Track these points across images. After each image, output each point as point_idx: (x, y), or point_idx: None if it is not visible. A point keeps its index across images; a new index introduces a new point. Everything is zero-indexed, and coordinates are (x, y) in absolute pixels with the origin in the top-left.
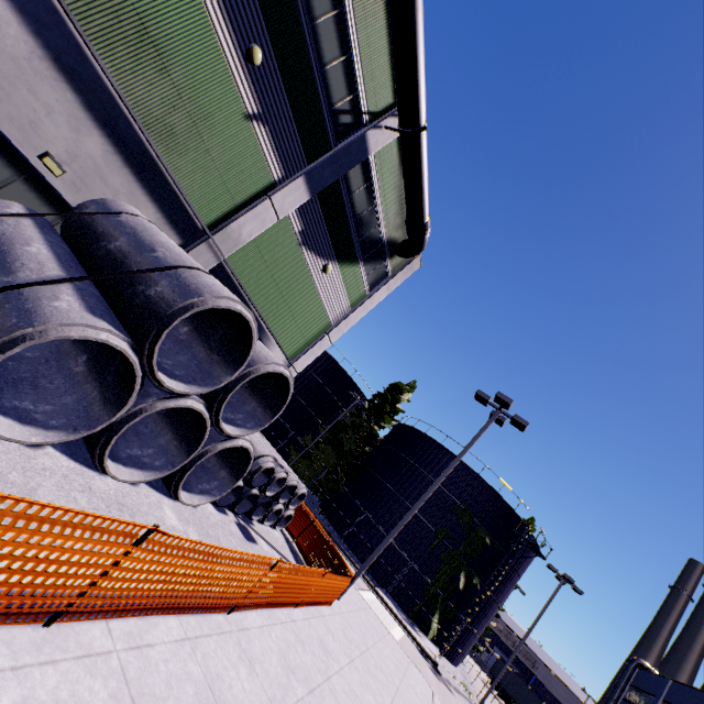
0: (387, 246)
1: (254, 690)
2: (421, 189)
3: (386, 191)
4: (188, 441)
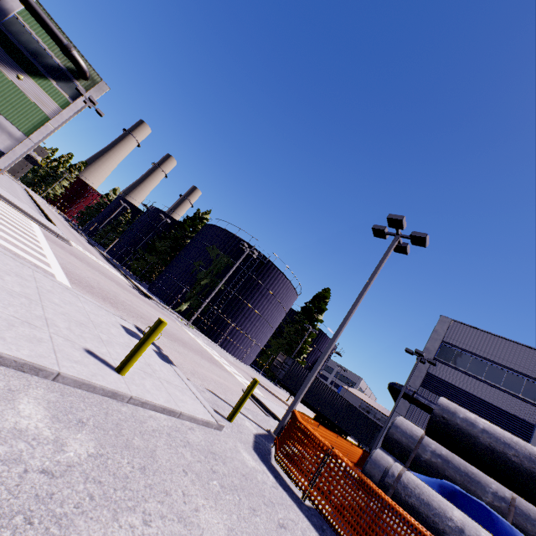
0: (69, 72)
1: None
2: (46, 24)
3: (43, 37)
4: None
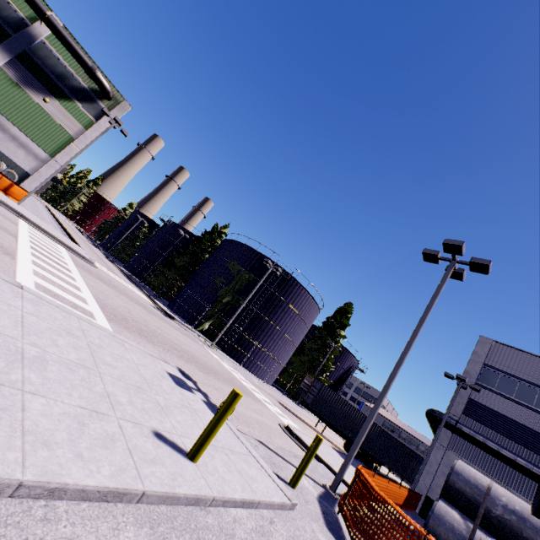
0: (93, 93)
1: None
2: (72, 47)
3: (69, 60)
4: None
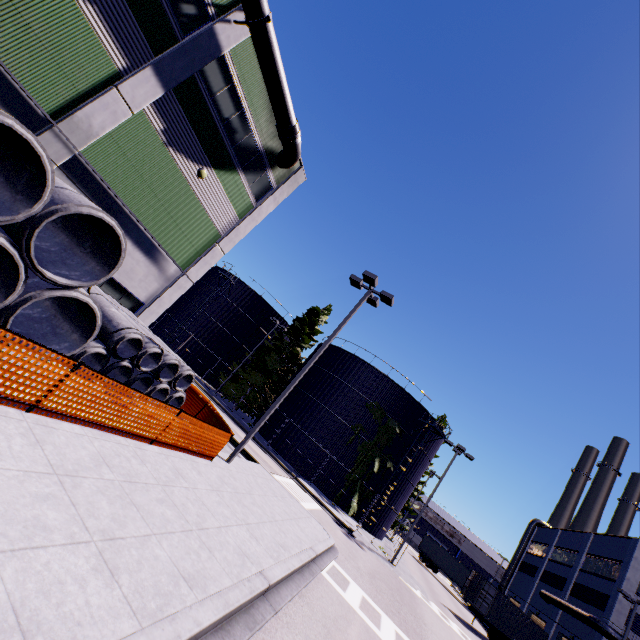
0: (266, 156)
1: (29, 453)
2: (281, 88)
3: (252, 96)
4: (7, 286)
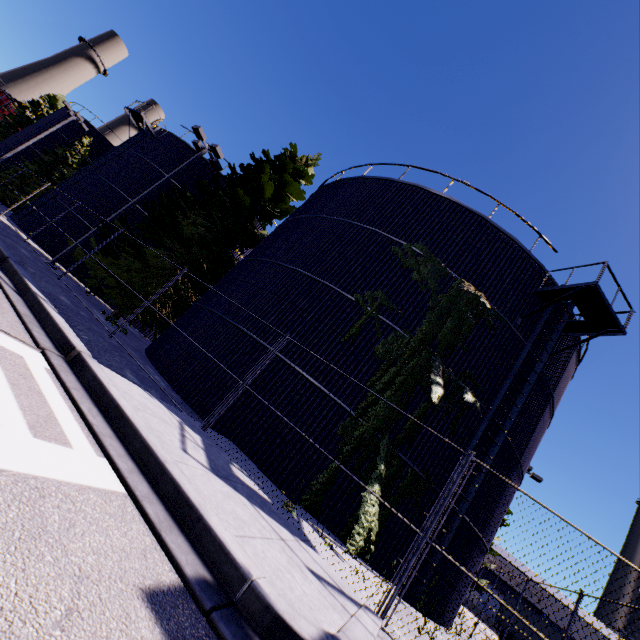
0: None
1: None
2: None
3: None
4: None
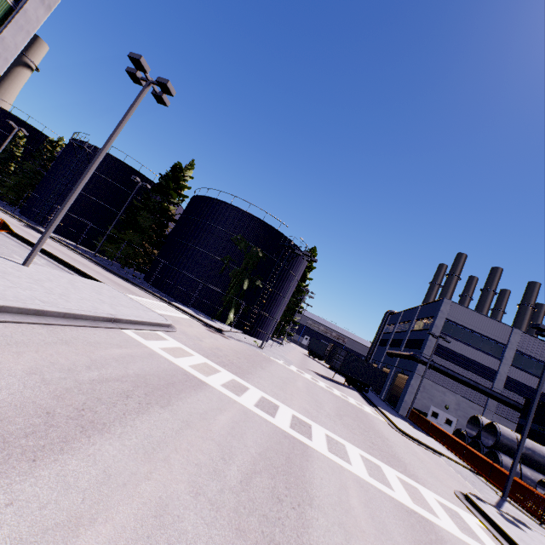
0: None
1: None
2: None
3: None
4: None
